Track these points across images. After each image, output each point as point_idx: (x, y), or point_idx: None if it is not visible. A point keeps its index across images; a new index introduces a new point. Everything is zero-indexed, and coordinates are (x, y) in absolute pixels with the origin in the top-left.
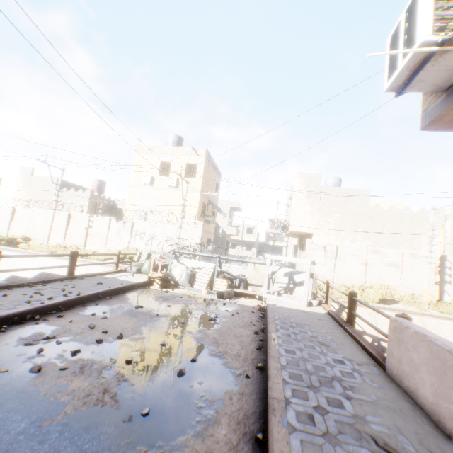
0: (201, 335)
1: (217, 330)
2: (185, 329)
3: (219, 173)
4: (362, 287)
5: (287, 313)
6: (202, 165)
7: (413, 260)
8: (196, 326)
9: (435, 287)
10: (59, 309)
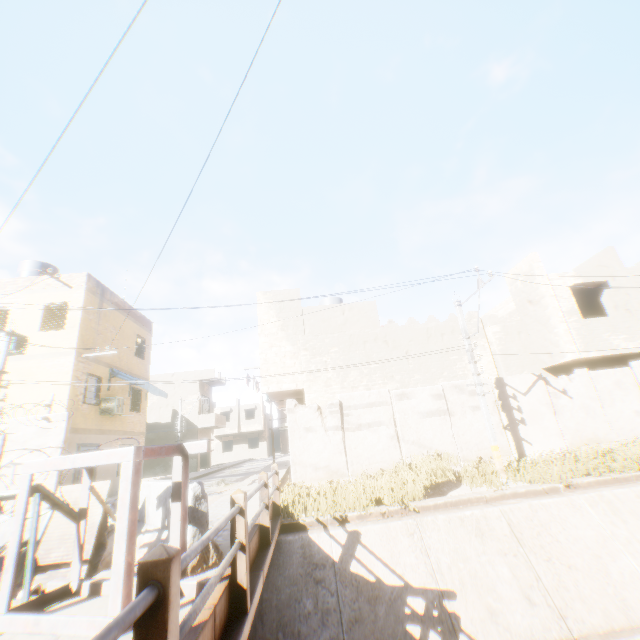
0: None
1: None
2: None
3: (146, 321)
4: (399, 469)
5: None
6: (80, 304)
7: (461, 396)
8: None
9: (508, 435)
10: None
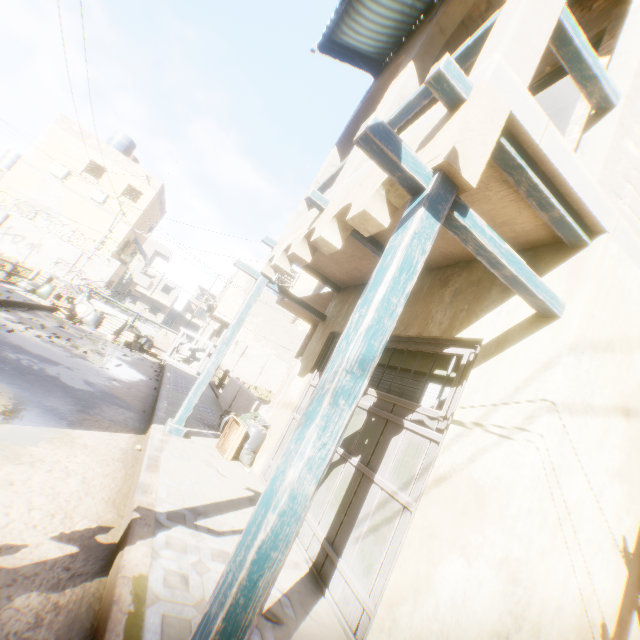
0: (120, 359)
1: (130, 361)
2: (108, 353)
3: (164, 212)
4: (251, 386)
5: (180, 371)
6: (149, 199)
7: None
8: (115, 354)
9: None
10: (1, 304)
